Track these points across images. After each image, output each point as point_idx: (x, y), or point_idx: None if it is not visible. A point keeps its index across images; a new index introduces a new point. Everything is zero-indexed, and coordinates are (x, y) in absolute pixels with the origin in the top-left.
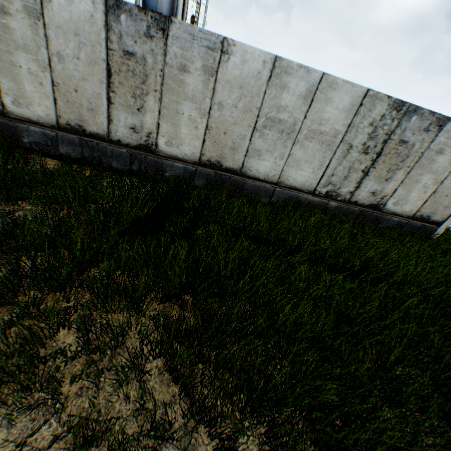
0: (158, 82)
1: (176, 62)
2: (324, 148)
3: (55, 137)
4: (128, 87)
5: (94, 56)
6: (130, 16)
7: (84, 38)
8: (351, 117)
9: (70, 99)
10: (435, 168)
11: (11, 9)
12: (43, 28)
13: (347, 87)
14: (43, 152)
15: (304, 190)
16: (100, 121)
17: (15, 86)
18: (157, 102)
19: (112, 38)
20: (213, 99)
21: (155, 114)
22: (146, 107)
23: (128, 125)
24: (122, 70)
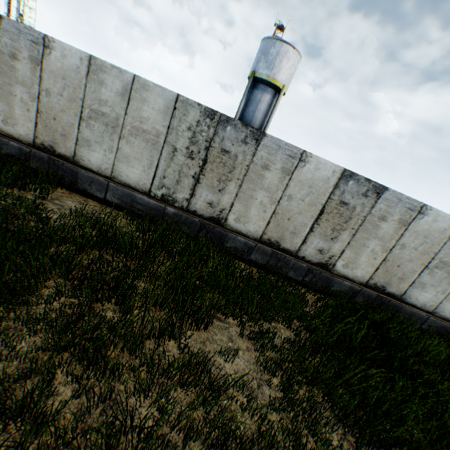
0: (357, 223)
1: (378, 213)
2: None
3: (252, 247)
4: (331, 222)
5: (315, 200)
6: (356, 182)
7: (315, 189)
8: None
9: (281, 223)
10: None
11: (271, 166)
12: (287, 179)
13: None
14: (229, 252)
15: None
16: (295, 241)
17: (243, 209)
18: (350, 236)
19: (336, 192)
20: (397, 240)
21: (344, 243)
22: (339, 238)
23: (317, 247)
24: (333, 212)
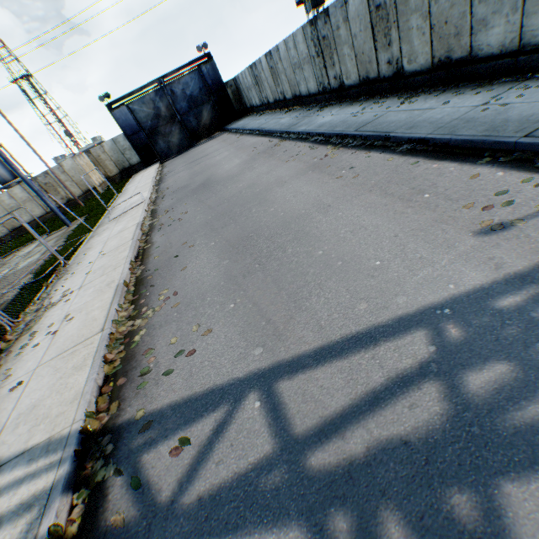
0: None
1: None
2: (33, 202)
3: None
4: None
5: None
6: None
7: None
8: (27, 191)
9: None
10: (66, 180)
11: None
12: None
13: (16, 188)
14: None
15: (45, 215)
16: None
17: None
18: None
19: None
20: None
21: None
22: None
23: None
24: None
